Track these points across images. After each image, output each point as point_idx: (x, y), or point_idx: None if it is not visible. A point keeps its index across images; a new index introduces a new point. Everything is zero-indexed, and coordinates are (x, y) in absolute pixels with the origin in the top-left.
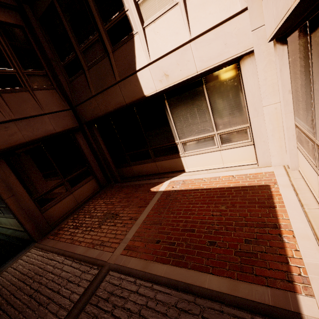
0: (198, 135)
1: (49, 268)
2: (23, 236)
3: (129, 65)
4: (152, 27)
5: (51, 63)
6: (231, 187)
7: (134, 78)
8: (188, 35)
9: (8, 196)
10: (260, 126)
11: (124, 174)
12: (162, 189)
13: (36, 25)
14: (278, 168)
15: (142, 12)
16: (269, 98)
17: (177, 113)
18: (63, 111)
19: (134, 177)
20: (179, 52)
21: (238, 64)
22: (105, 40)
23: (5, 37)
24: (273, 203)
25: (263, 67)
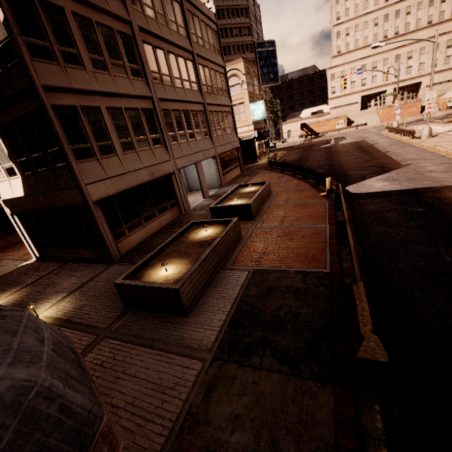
0: None
1: None
2: None
3: None
4: None
5: None
6: None
7: None
8: None
9: None
10: None
11: None
12: None
13: None
14: None
15: None
16: None
17: None
18: None
19: None
20: None
21: None
22: None
23: None
24: None
25: None
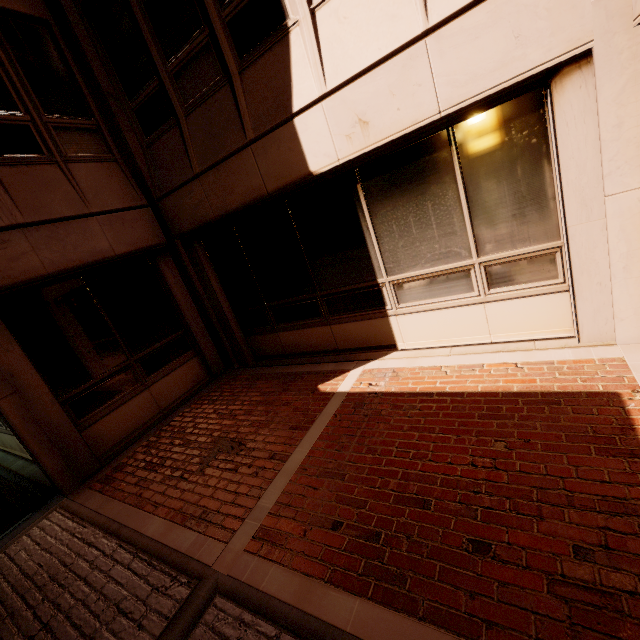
0: (431, 266)
1: (82, 567)
2: (41, 478)
3: (276, 100)
4: (332, 7)
5: (108, 102)
6: (514, 393)
7: (287, 131)
8: (422, 18)
9: (3, 394)
10: (594, 245)
11: (261, 350)
12: (345, 387)
13: (75, 19)
14: (635, 351)
15: None
16: (625, 174)
17: (384, 215)
18: (132, 210)
19: (283, 356)
20: (396, 64)
21: (544, 89)
22: (224, 44)
23: (8, 43)
24: (639, 445)
25: (617, 92)
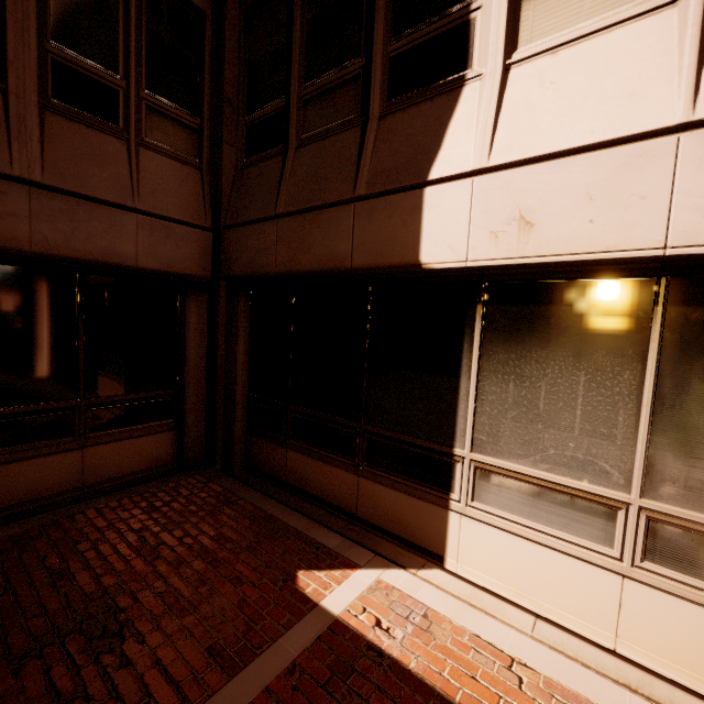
0: (550, 469)
1: None
2: None
3: (412, 159)
4: (538, 66)
5: (223, 108)
6: None
7: (410, 199)
8: (683, 105)
9: None
10: None
11: (258, 459)
12: (337, 603)
13: (233, 20)
14: None
15: (525, 17)
16: None
17: (501, 362)
18: (188, 227)
19: (281, 483)
20: (613, 157)
21: None
22: (377, 81)
23: (147, 10)
24: None
25: None
